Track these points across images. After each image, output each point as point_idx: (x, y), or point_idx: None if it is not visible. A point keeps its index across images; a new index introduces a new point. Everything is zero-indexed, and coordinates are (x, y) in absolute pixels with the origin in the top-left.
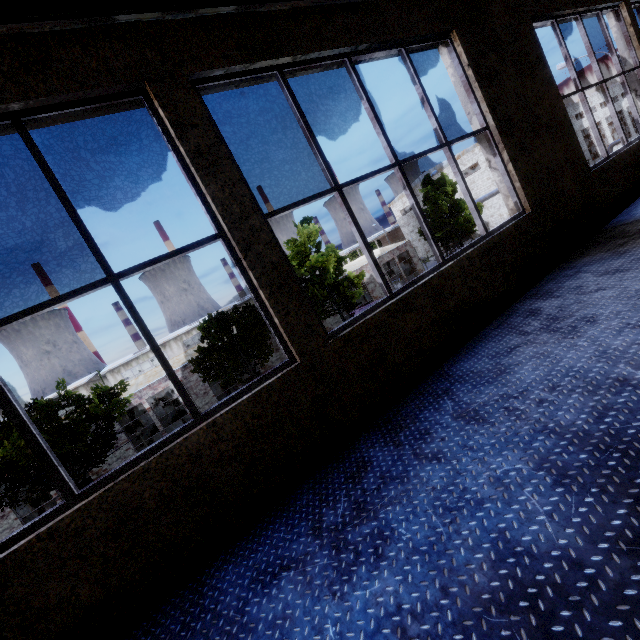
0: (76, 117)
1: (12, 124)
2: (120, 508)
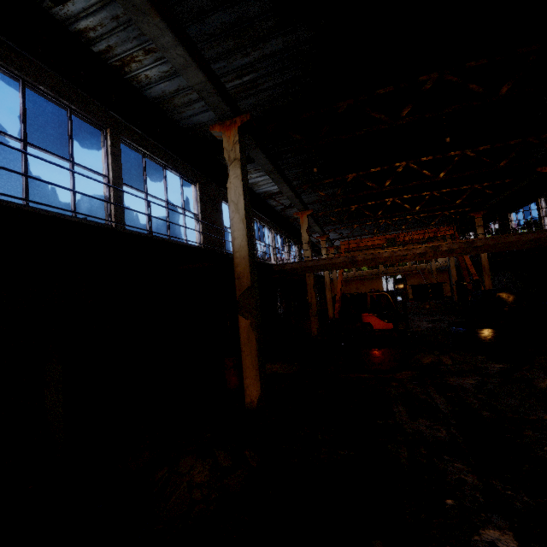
0: (81, 118)
1: (68, 109)
2: None
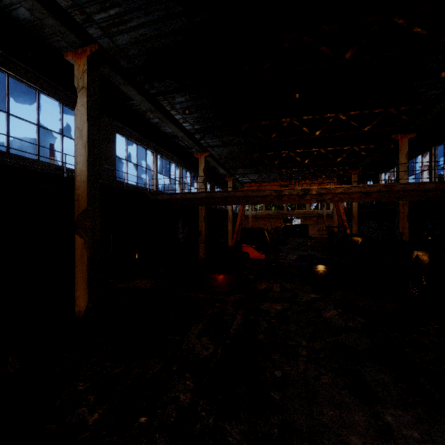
0: None
1: None
2: None
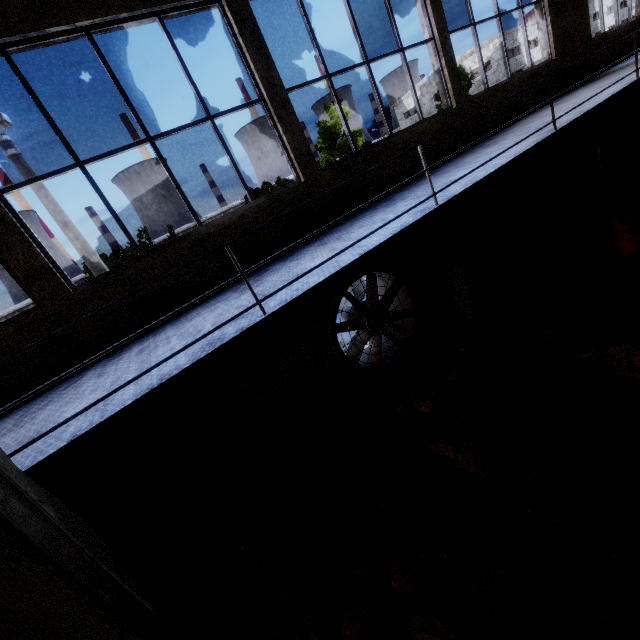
0: None
1: None
2: (405, 142)
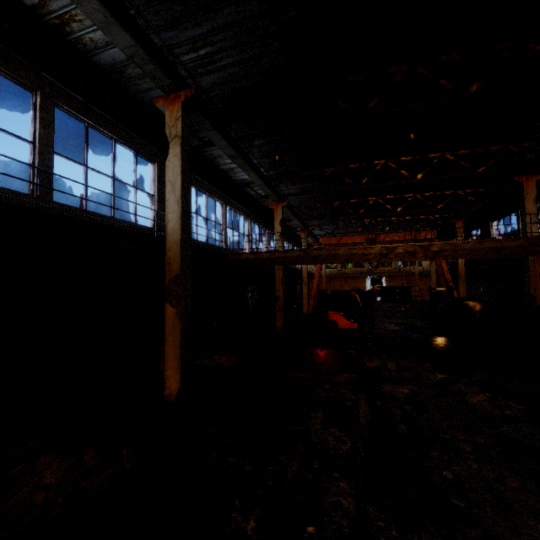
0: (3, 76)
1: None
2: None
